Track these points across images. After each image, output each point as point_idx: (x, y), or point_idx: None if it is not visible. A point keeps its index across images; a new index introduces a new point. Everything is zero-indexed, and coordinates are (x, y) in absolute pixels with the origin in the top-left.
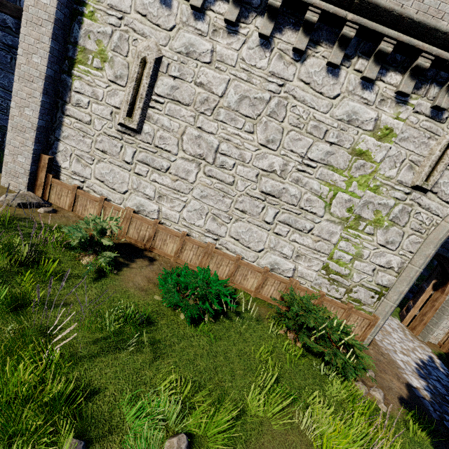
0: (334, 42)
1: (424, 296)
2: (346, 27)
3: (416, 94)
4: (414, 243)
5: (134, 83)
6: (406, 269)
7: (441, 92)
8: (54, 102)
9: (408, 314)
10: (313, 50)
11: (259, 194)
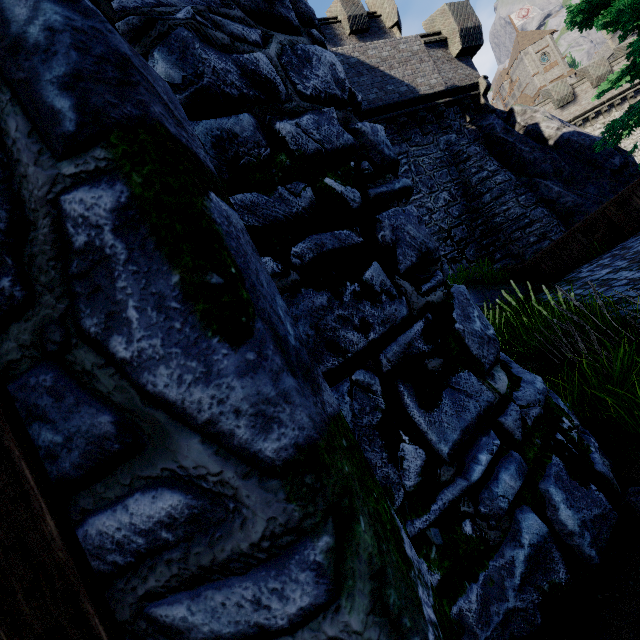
0: (639, 93)
1: None
2: None
3: None
4: None
5: None
6: None
7: None
8: None
9: None
10: (635, 100)
11: None
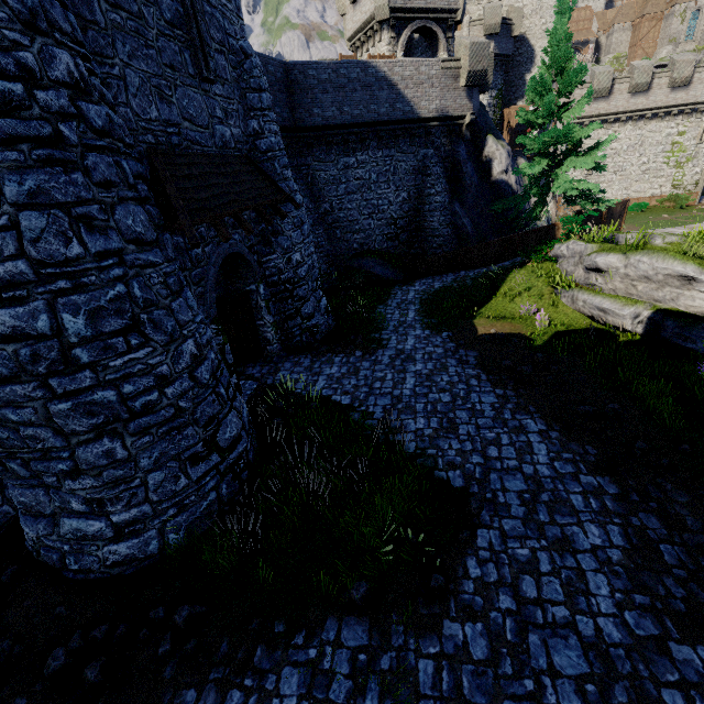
0: (656, 117)
1: None
2: (660, 114)
3: (688, 118)
4: (703, 161)
5: None
6: (703, 171)
7: (696, 115)
8: None
9: None
10: (650, 122)
11: (641, 173)
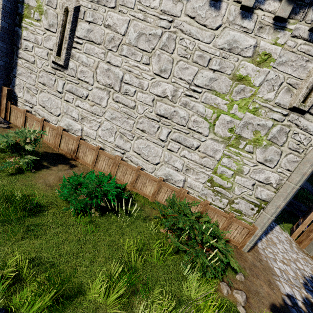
0: None
1: (312, 215)
2: None
3: (294, 19)
4: (292, 162)
5: (60, 29)
6: (284, 185)
7: None
8: (11, 48)
9: (297, 230)
10: None
11: (155, 116)
